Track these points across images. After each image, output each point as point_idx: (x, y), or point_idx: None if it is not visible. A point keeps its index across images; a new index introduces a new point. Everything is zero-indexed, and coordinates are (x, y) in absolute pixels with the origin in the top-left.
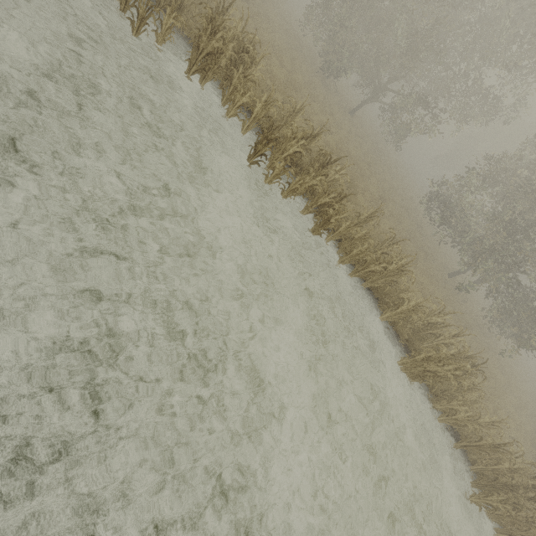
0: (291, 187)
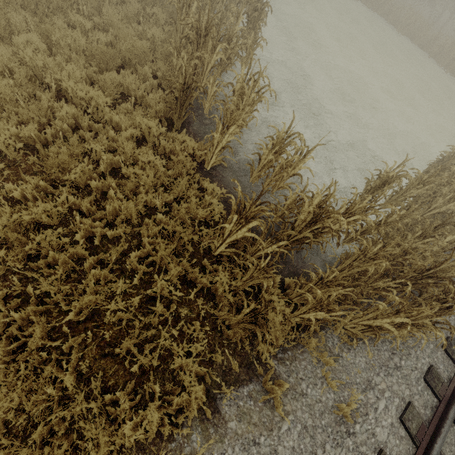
0: None
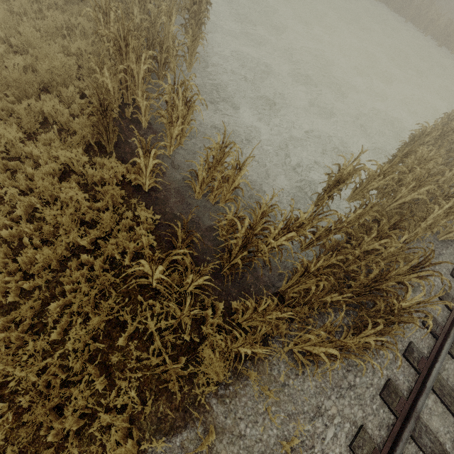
0: None
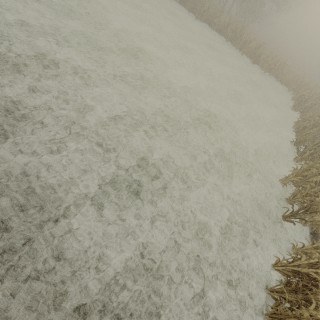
0: None
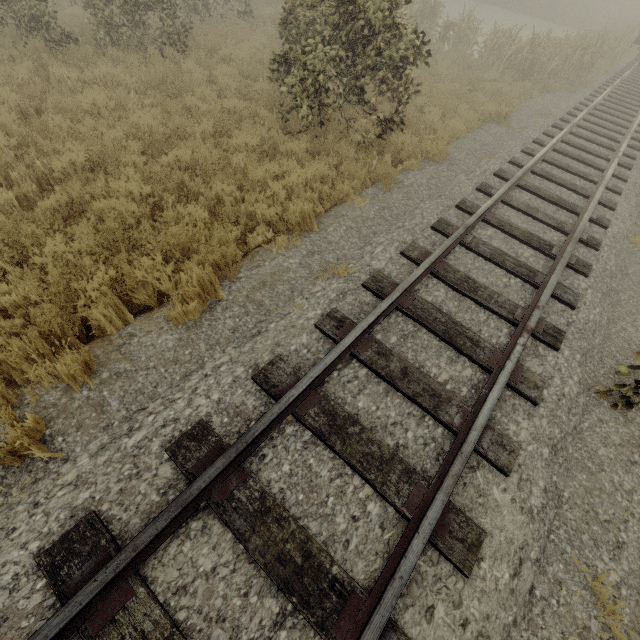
0: None
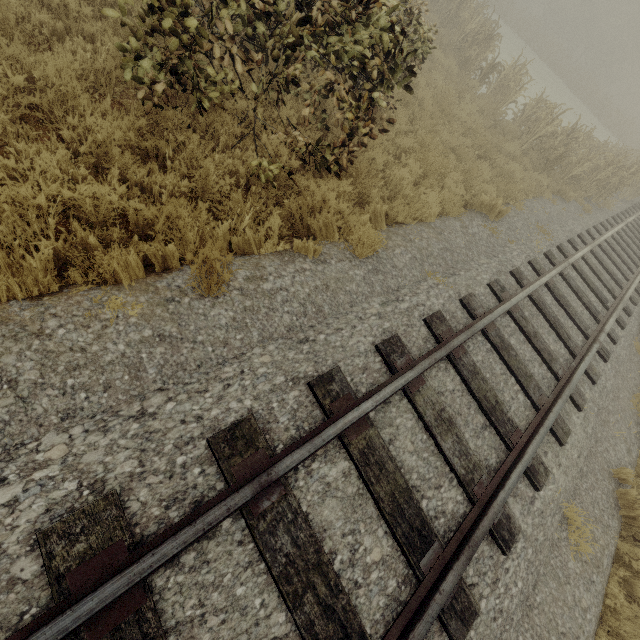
0: (496, 7)
